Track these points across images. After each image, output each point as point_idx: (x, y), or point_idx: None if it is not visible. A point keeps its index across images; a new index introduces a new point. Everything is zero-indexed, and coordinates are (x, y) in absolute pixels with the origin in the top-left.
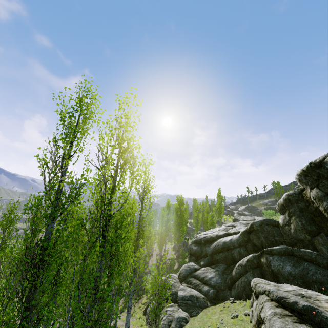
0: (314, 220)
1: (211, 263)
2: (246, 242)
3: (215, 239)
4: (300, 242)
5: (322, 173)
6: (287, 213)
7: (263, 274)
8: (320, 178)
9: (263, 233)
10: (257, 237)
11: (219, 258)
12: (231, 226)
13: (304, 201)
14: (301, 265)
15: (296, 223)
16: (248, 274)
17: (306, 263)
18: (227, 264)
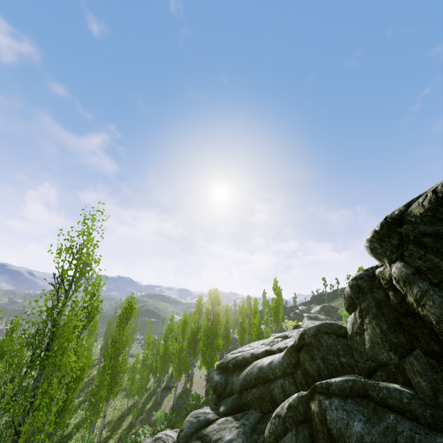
0: (401, 322)
1: (238, 409)
2: (294, 368)
3: (249, 361)
4: (382, 367)
5: (405, 232)
6: (358, 312)
7: (314, 438)
8: (403, 241)
9: (320, 351)
10: (310, 357)
11: (250, 398)
12: (284, 337)
13: (382, 288)
14: (383, 420)
15: (373, 330)
16: (289, 438)
17: (391, 416)
18: (263, 411)
